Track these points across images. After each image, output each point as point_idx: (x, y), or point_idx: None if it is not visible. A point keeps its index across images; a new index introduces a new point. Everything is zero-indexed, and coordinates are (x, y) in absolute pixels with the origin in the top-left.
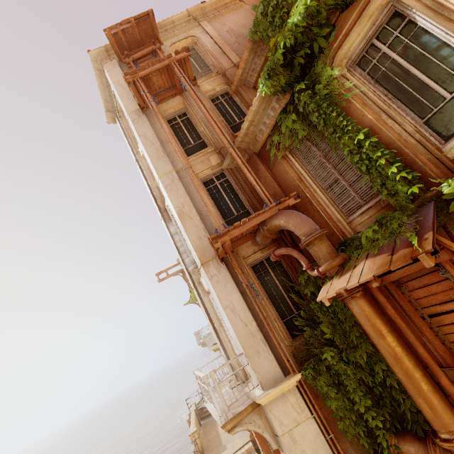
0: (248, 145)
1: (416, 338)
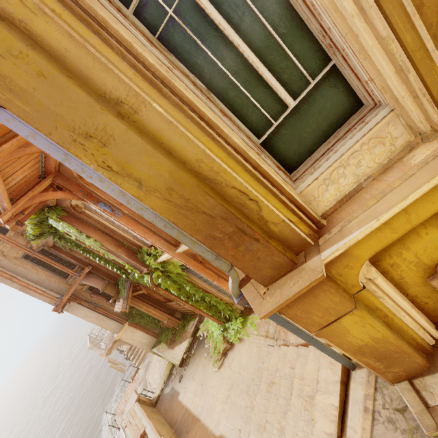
0: (44, 244)
1: (149, 305)
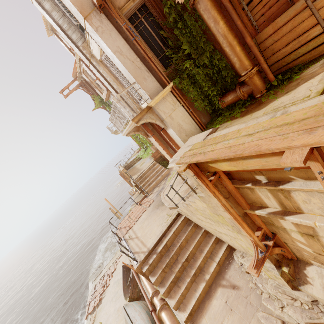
0: None
1: (237, 15)
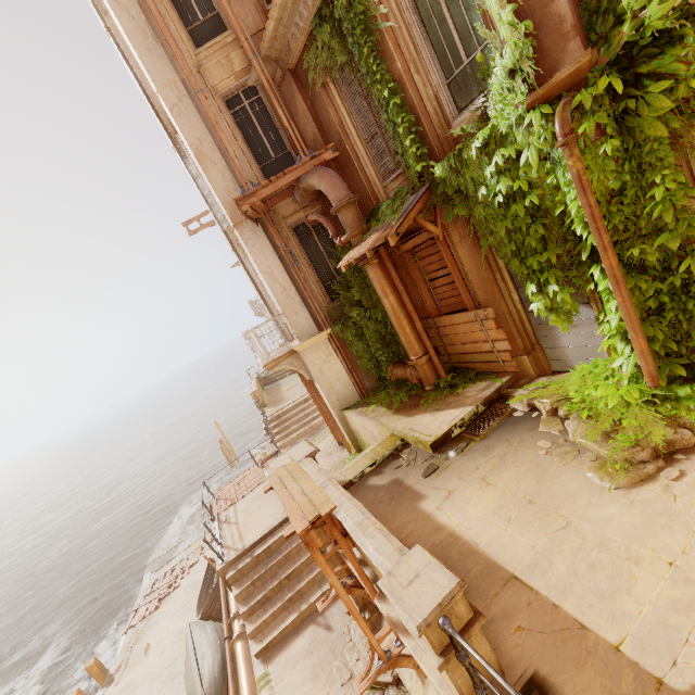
0: (280, 54)
1: (407, 297)
